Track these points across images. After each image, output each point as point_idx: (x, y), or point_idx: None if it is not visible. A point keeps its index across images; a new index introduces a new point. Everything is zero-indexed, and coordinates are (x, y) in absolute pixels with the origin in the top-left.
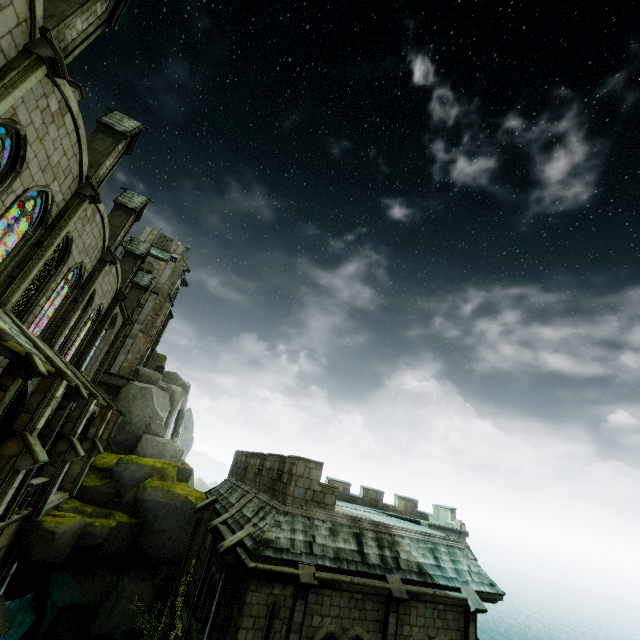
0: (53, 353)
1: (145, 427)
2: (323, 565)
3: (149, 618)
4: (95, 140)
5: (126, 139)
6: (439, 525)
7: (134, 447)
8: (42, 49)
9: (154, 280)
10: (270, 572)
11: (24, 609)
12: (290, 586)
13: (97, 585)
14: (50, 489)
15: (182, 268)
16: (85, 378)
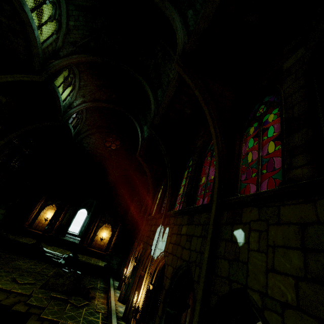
0: None
1: None
2: None
3: None
4: None
5: None
6: None
7: None
8: None
9: None
10: None
11: None
12: None
13: None
14: None
15: None
16: None
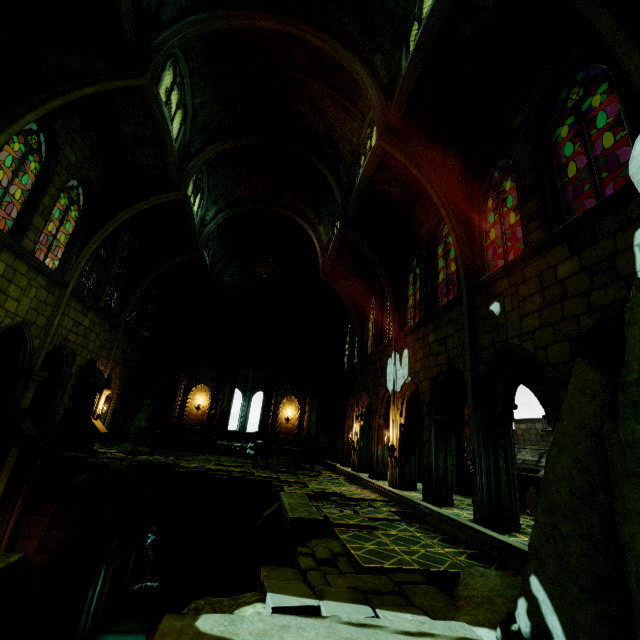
0: None
1: None
2: None
3: None
4: None
5: None
6: None
7: None
8: None
9: None
10: None
11: None
12: None
13: None
14: None
15: None
16: None
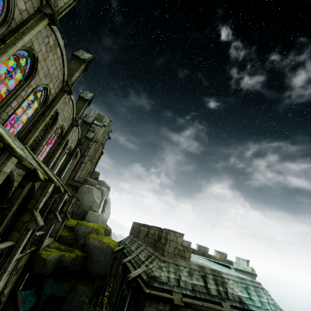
0: (48, 169)
1: (89, 207)
2: (186, 294)
3: (90, 306)
4: (70, 63)
5: (85, 63)
6: (240, 269)
7: (84, 216)
8: (46, 9)
9: (95, 136)
10: (157, 296)
11: (31, 294)
12: (168, 305)
13: (65, 286)
14: (45, 237)
15: (108, 130)
16: (62, 182)
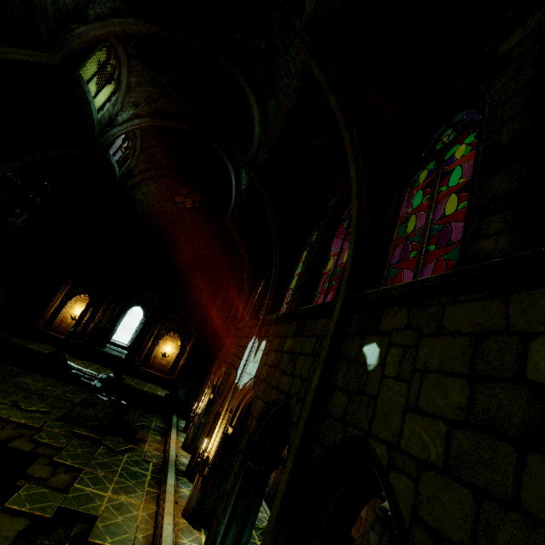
0: None
1: None
2: None
3: None
4: None
5: None
6: None
7: None
8: None
9: None
10: None
11: None
12: None
13: None
14: None
15: None
16: None
